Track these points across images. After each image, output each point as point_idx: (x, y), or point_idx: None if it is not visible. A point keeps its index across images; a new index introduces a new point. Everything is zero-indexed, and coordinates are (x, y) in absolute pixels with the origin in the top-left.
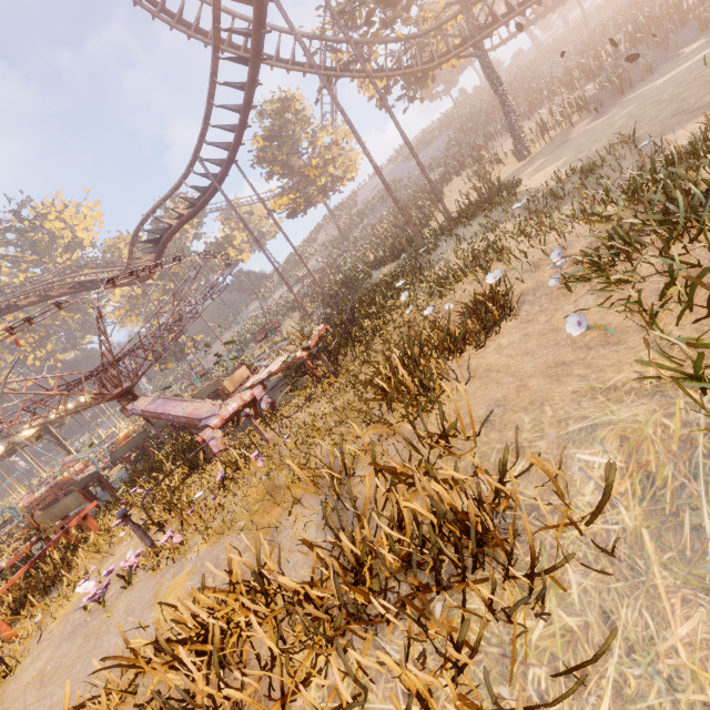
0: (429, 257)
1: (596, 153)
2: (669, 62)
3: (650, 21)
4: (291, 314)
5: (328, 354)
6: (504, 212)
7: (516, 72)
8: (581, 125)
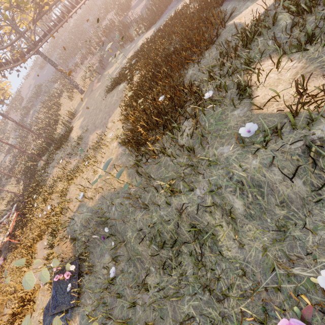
0: (47, 172)
1: (79, 136)
2: (113, 58)
3: (108, 28)
4: (10, 178)
5: (20, 228)
6: (65, 151)
7: (75, 23)
8: (95, 82)
